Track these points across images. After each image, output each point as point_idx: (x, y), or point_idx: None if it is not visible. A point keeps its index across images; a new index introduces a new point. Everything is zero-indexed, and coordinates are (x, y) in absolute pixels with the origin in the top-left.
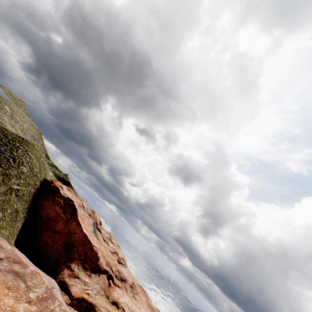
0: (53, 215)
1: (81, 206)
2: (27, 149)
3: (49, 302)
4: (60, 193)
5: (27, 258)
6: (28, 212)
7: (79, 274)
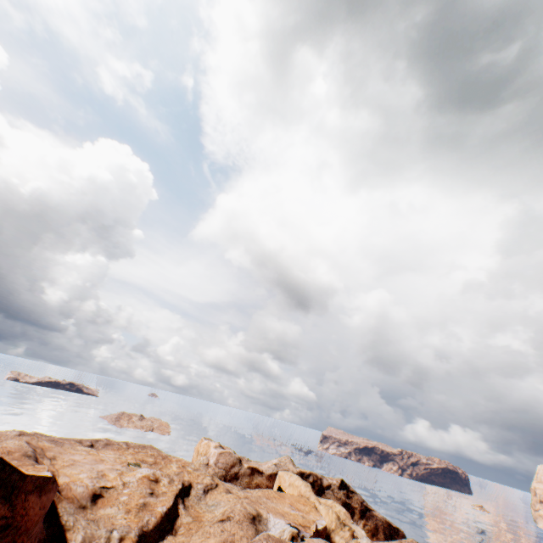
0: None
1: None
2: None
3: None
4: None
5: None
6: None
7: None
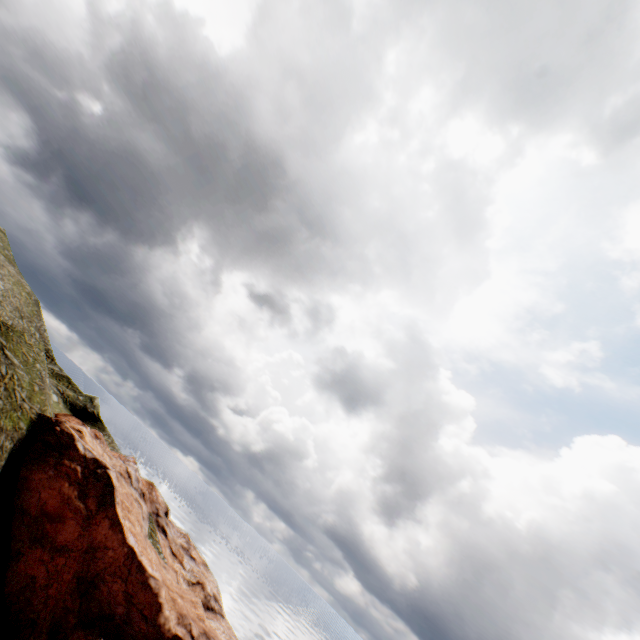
0: (54, 504)
1: (124, 475)
2: (2, 346)
3: None
4: (75, 448)
5: None
6: None
7: None
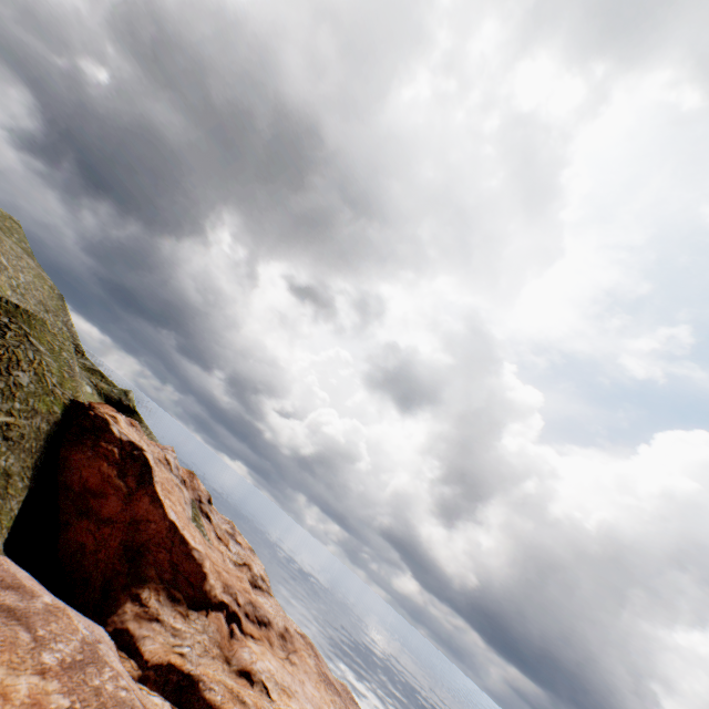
0: (96, 482)
1: (163, 462)
2: (27, 332)
3: (91, 672)
4: (111, 431)
5: (36, 581)
6: (35, 476)
7: (161, 613)
